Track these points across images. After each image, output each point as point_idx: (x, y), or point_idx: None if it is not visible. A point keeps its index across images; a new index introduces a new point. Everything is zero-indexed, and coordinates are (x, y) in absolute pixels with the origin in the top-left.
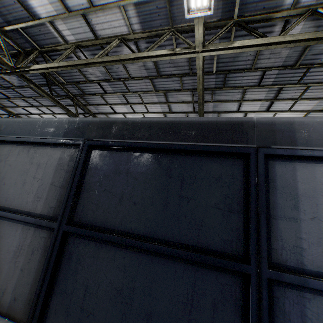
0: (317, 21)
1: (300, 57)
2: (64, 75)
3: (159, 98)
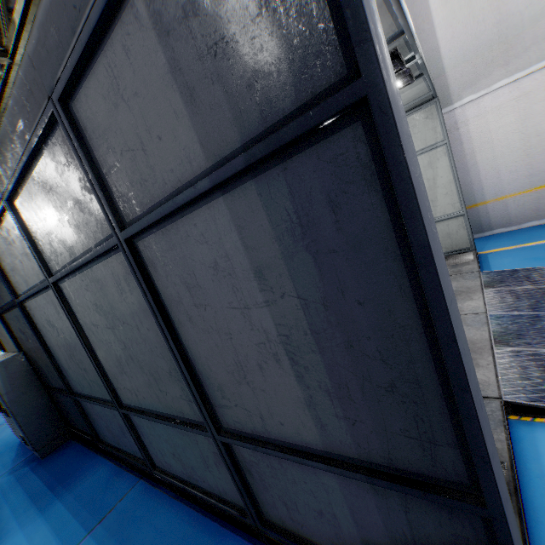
0: None
1: None
2: None
3: None
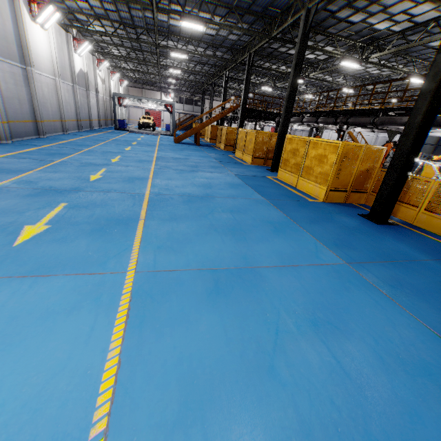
0: None
1: None
2: None
3: None
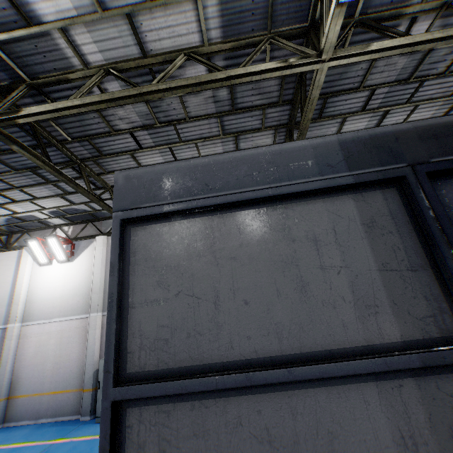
0: (444, 19)
1: (416, 67)
2: (68, 126)
3: (225, 146)
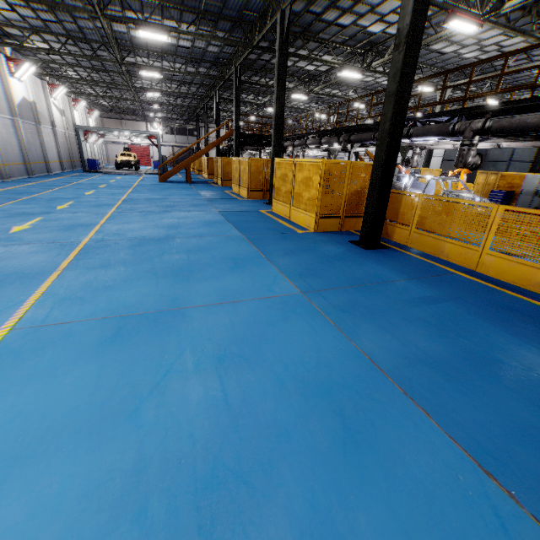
0: None
1: None
2: None
3: None
